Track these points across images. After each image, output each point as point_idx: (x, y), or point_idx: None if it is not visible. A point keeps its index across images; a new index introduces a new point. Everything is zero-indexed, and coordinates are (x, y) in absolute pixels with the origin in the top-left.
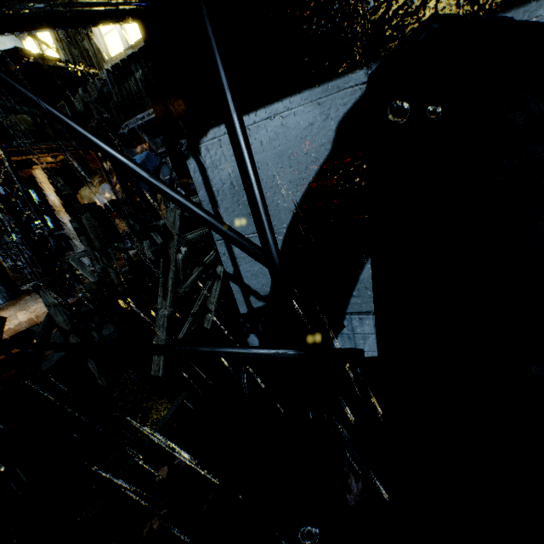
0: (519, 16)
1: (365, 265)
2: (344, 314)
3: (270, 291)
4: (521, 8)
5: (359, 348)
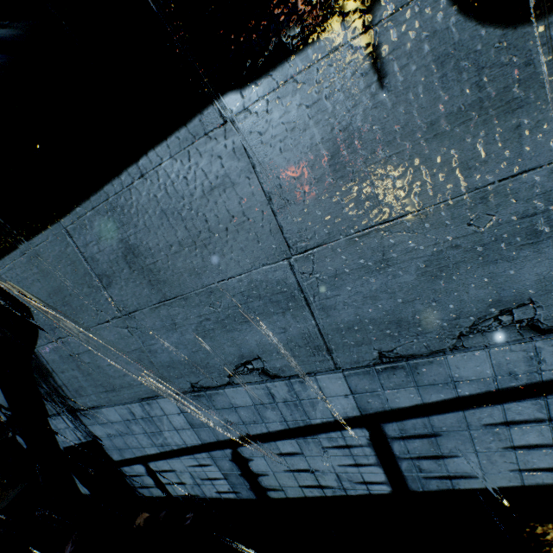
0: (4, 263)
1: (37, 384)
2: (49, 416)
3: (9, 404)
4: (2, 260)
5: (68, 438)
